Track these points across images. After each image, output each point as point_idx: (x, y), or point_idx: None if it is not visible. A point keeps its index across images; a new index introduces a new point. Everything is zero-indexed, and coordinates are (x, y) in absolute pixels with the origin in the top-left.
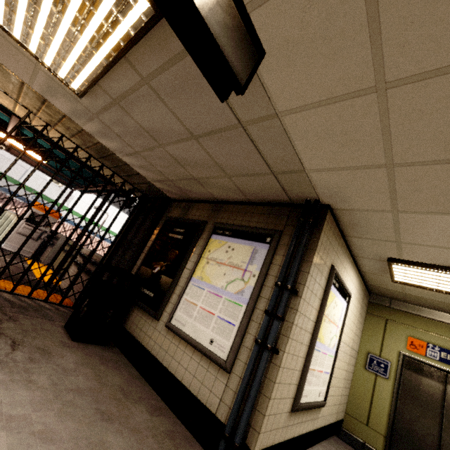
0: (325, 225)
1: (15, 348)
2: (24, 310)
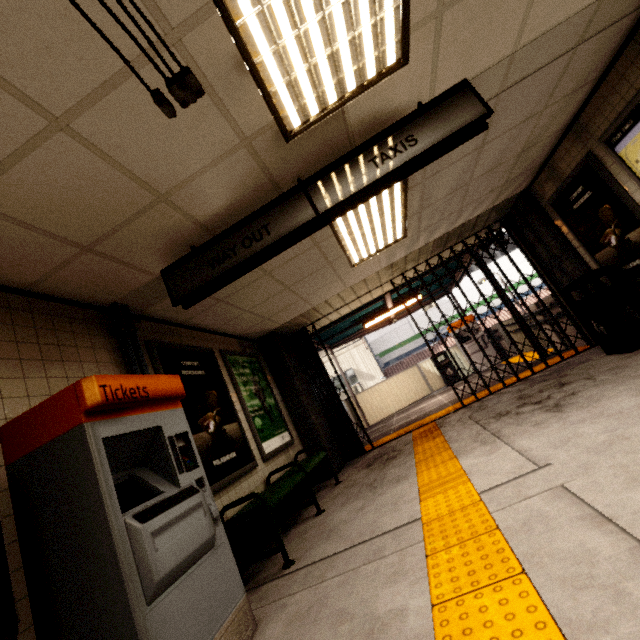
0: None
1: (592, 379)
2: (560, 371)
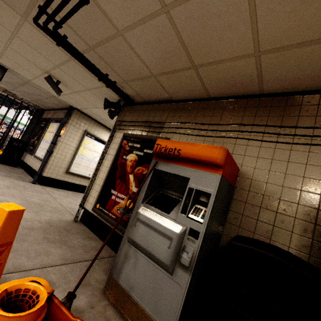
0: (73, 115)
1: None
2: None
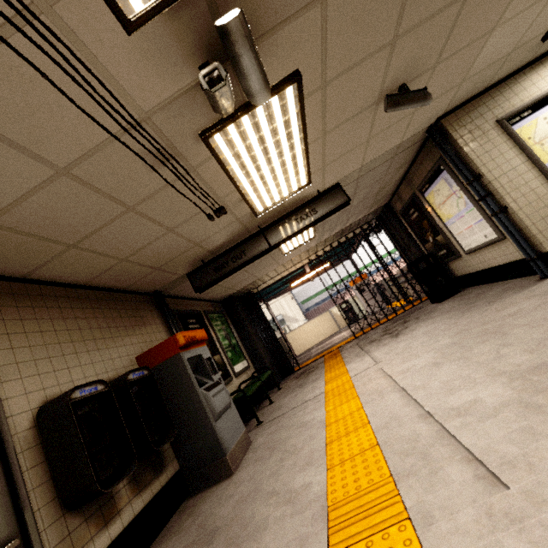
0: (449, 129)
1: (418, 319)
2: (409, 314)
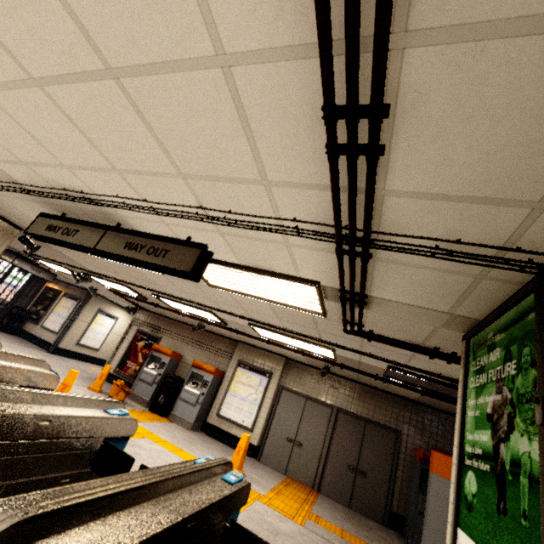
0: (93, 298)
1: None
2: None
